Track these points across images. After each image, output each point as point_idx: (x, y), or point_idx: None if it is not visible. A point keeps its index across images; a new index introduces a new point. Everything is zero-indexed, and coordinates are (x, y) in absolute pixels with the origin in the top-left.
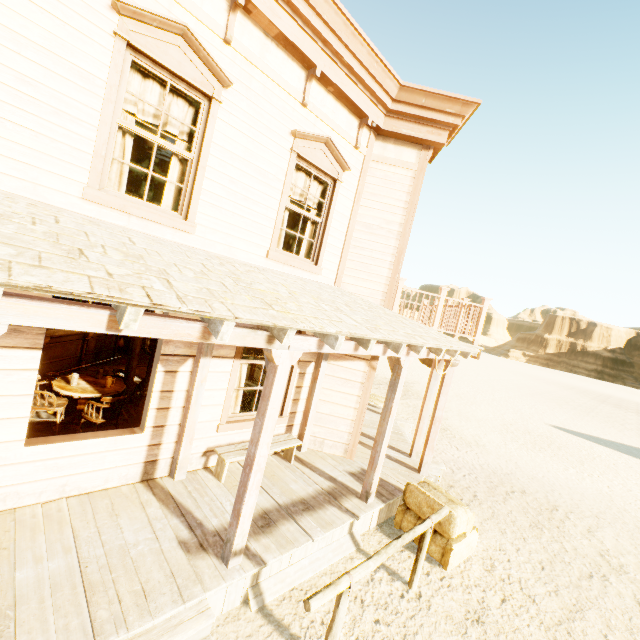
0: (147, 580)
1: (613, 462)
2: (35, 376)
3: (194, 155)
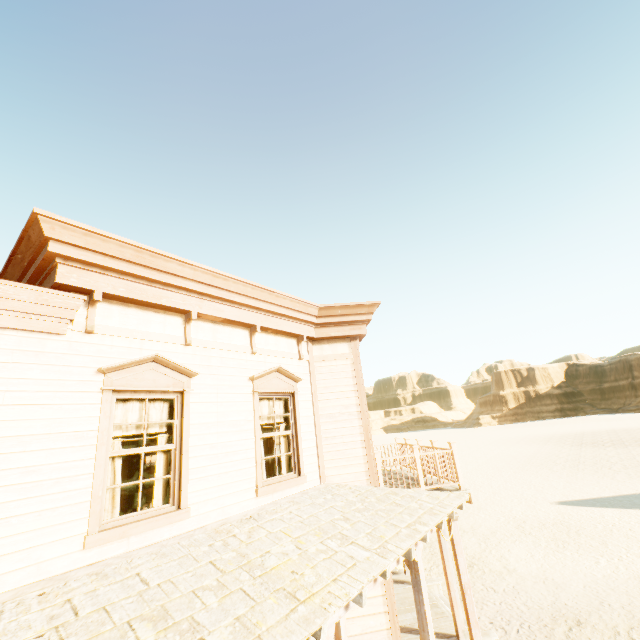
0: None
1: (628, 527)
2: None
3: (176, 443)
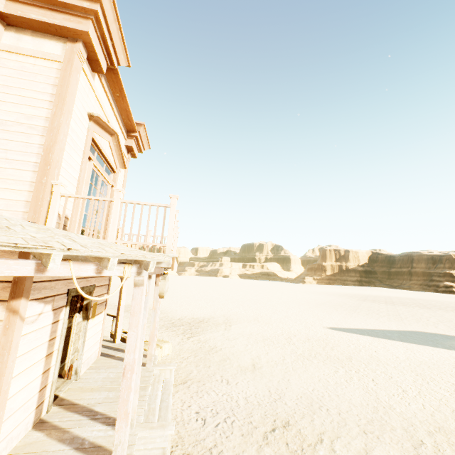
0: None
1: (375, 349)
2: None
3: None
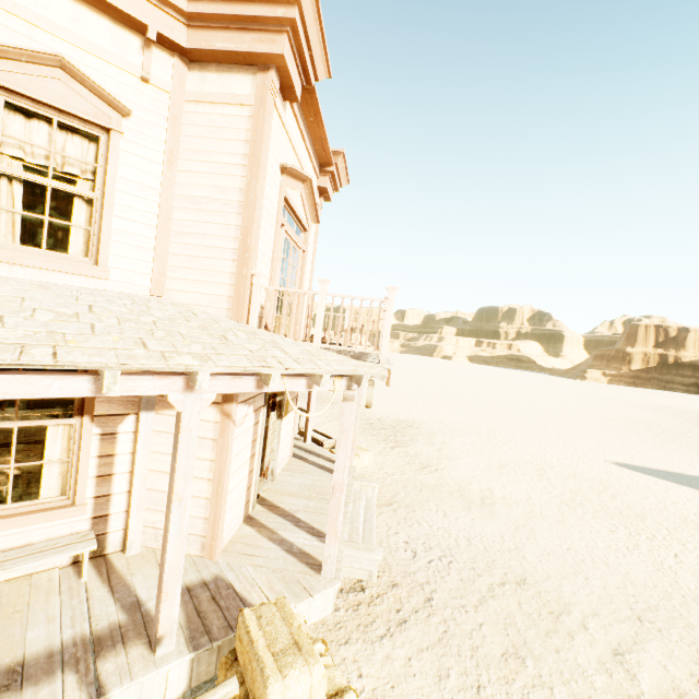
0: None
1: (695, 511)
2: None
3: None
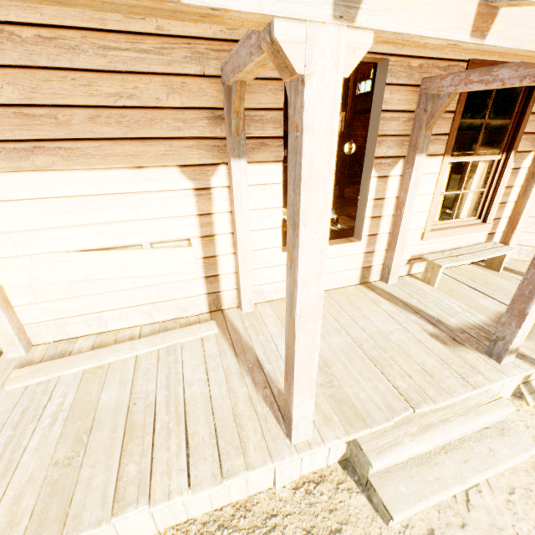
0: (422, 363)
1: None
2: (281, 190)
3: None
